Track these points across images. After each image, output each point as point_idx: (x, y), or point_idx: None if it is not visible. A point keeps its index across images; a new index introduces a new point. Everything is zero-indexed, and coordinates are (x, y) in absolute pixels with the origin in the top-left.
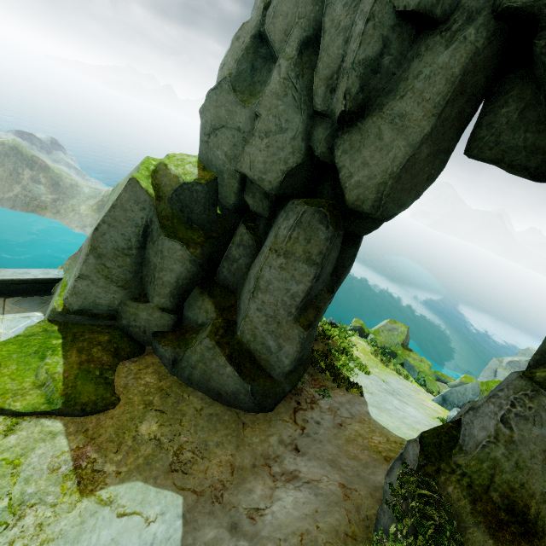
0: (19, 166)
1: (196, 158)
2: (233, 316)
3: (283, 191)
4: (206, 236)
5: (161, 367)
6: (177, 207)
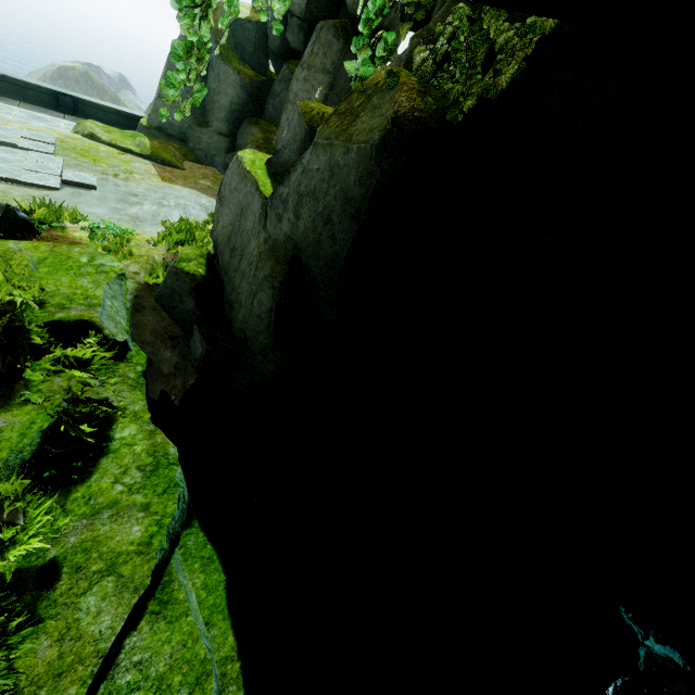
0: (90, 94)
1: (251, 6)
2: (272, 137)
3: (310, 15)
4: (255, 75)
5: (217, 172)
6: (232, 43)
